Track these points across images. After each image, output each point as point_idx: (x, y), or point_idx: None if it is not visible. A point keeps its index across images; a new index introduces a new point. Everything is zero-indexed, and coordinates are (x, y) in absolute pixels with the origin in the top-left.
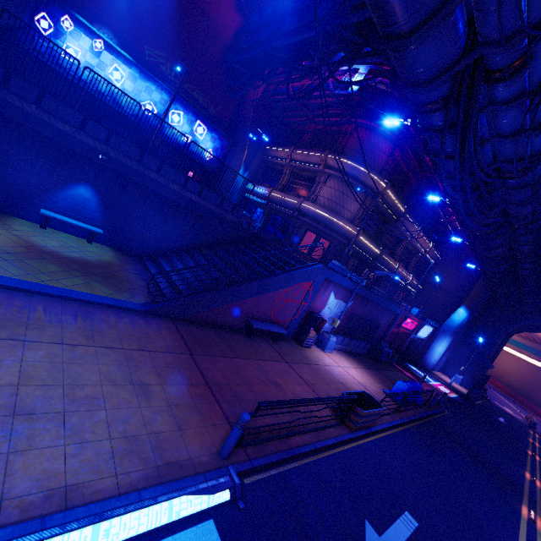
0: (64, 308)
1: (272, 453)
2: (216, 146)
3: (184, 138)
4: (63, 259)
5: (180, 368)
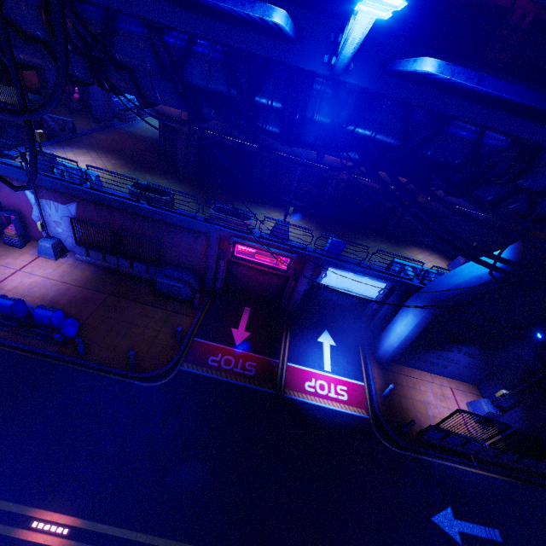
0: None
1: None
2: None
3: None
4: None
5: None
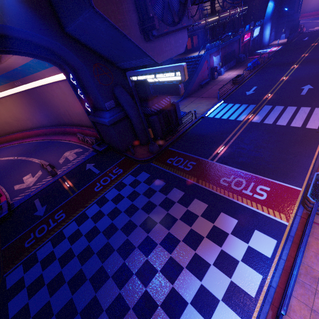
0: None
1: (225, 95)
2: None
3: None
4: None
5: (200, 99)
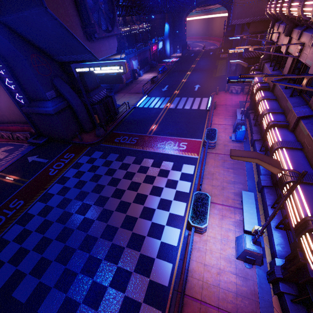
0: None
1: (148, 91)
2: None
3: None
4: None
5: (129, 94)
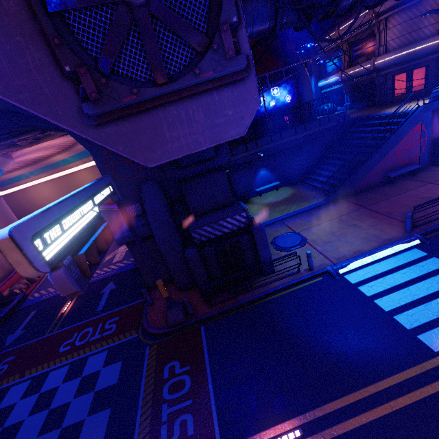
0: (303, 216)
1: (437, 225)
2: (288, 90)
3: (271, 104)
4: (281, 202)
5: (364, 214)
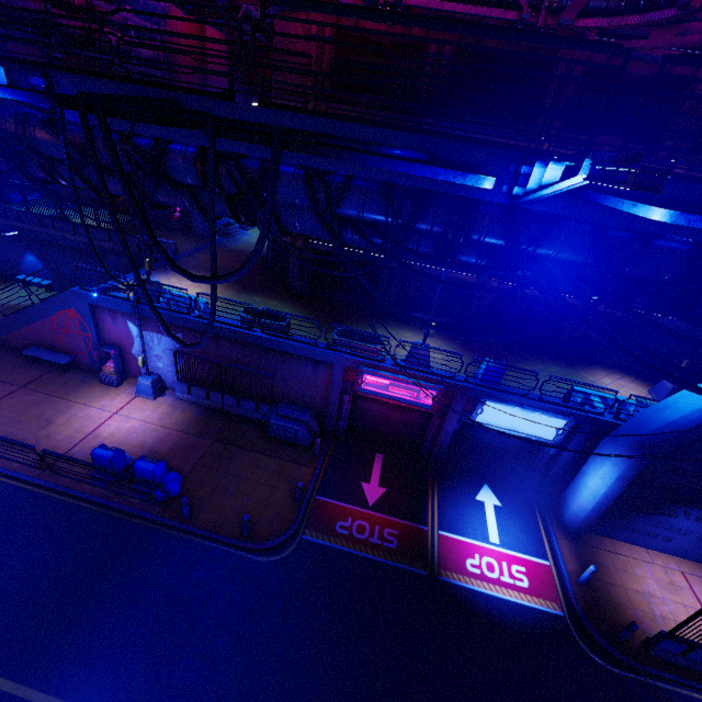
0: None
1: None
2: None
3: None
4: None
5: None
